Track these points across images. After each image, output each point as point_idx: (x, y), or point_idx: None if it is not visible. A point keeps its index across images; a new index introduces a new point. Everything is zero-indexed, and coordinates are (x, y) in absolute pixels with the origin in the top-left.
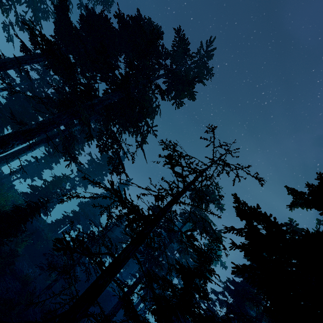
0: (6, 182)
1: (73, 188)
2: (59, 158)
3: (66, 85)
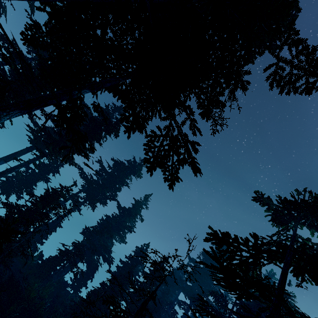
0: None
1: (76, 208)
2: (58, 166)
3: None
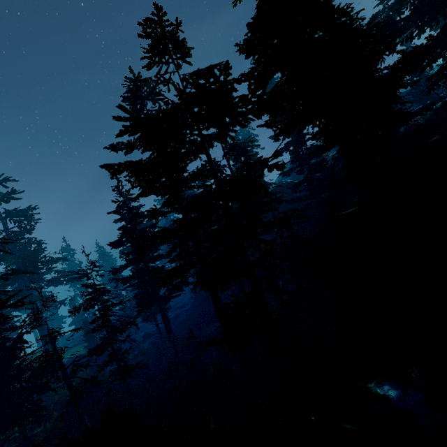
0: (60, 340)
1: None
2: None
3: None
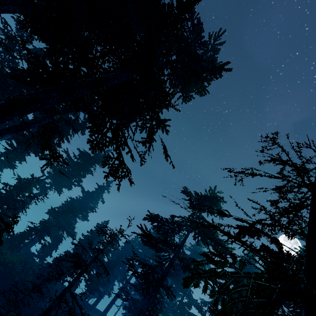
0: None
1: (43, 192)
2: (25, 154)
3: (47, 57)
